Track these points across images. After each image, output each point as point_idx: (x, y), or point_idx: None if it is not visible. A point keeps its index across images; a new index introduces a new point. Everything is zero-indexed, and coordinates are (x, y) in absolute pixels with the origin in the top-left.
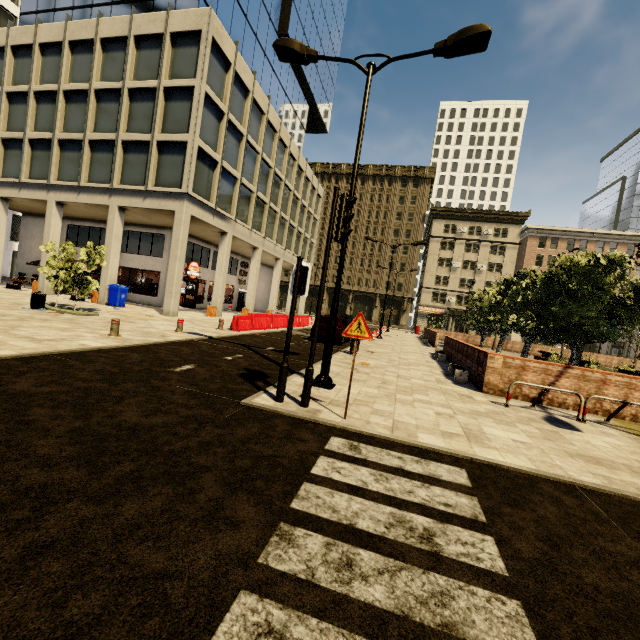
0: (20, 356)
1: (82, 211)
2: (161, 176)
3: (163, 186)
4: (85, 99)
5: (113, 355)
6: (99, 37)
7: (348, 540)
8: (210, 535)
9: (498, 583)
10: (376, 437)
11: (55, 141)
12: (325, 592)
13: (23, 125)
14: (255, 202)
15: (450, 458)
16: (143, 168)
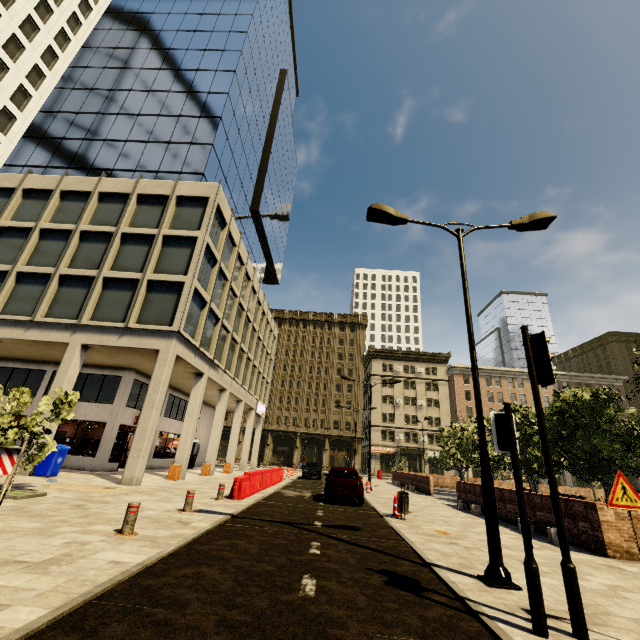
0: (56, 617)
1: (17, 349)
2: (146, 313)
3: (147, 323)
4: (65, 238)
5: (183, 578)
6: (98, 191)
7: None
8: None
9: None
10: None
11: (13, 273)
12: None
13: None
14: (230, 342)
15: None
16: (124, 305)
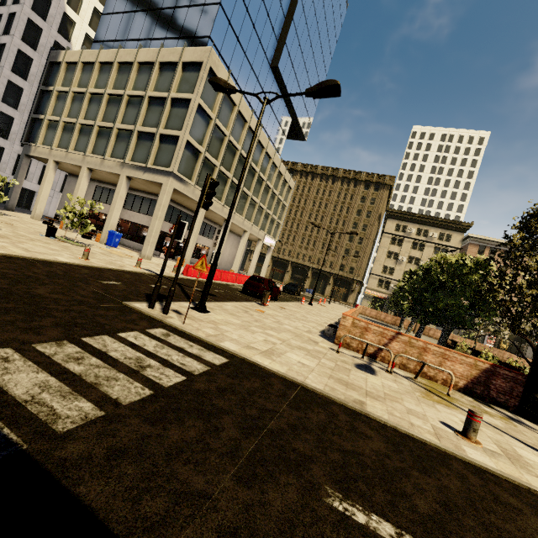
0: (8, 255)
1: (105, 177)
2: (158, 158)
3: (158, 165)
4: (120, 101)
5: (70, 267)
6: (137, 61)
7: (94, 354)
8: (20, 333)
9: (154, 386)
10: (193, 336)
11: (95, 127)
12: (51, 360)
13: (78, 114)
14: (230, 185)
15: (229, 355)
16: (148, 151)
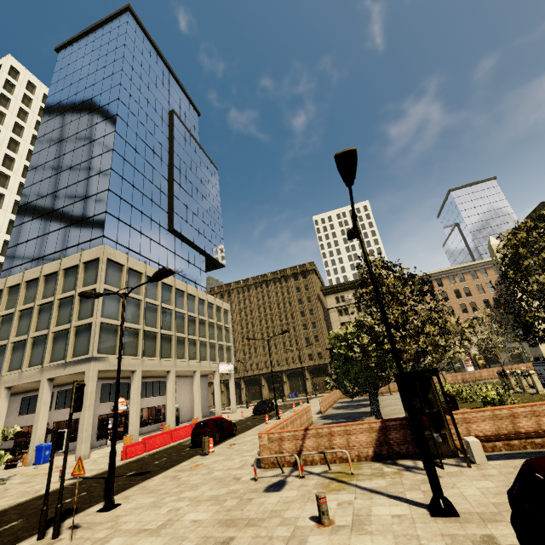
0: None
1: (28, 386)
2: (77, 349)
3: (78, 355)
4: (32, 312)
5: None
6: (42, 275)
7: None
8: None
9: None
10: None
11: (9, 345)
12: None
13: None
14: (160, 338)
15: None
16: (65, 347)
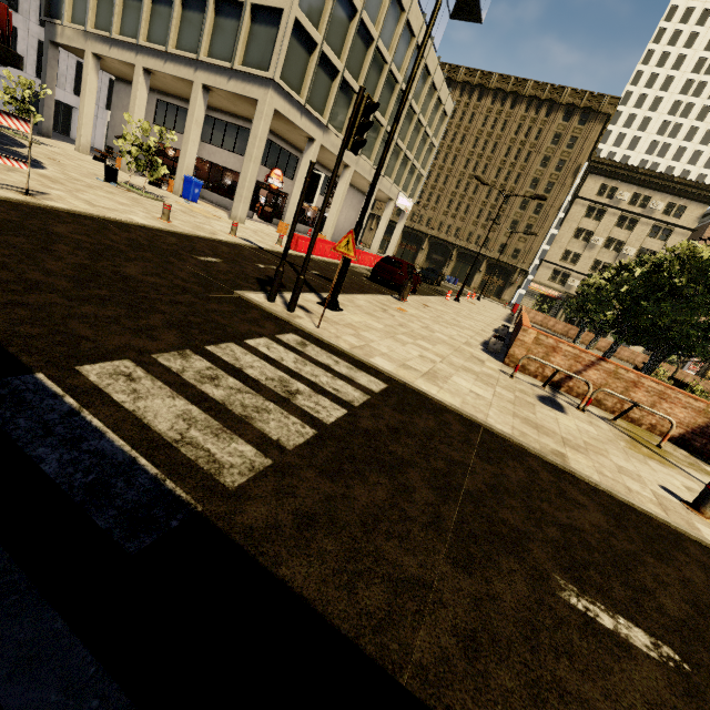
0: (71, 211)
1: (170, 85)
2: (250, 53)
3: (250, 66)
4: None
5: (152, 233)
6: None
7: (228, 372)
8: (131, 336)
9: (314, 423)
10: (333, 347)
11: None
12: (182, 379)
13: None
14: None
15: (385, 377)
16: (233, 39)
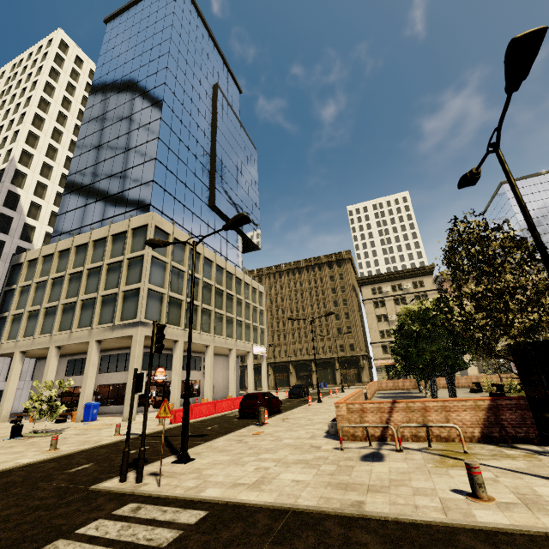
0: None
1: (75, 348)
2: (124, 313)
3: (125, 319)
4: (81, 276)
5: (33, 467)
6: (91, 240)
7: None
8: None
9: None
10: (169, 498)
11: (59, 306)
12: None
13: (42, 300)
14: (201, 312)
15: (210, 504)
16: (113, 310)
